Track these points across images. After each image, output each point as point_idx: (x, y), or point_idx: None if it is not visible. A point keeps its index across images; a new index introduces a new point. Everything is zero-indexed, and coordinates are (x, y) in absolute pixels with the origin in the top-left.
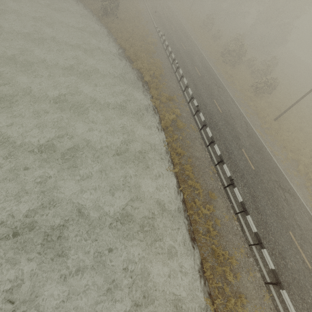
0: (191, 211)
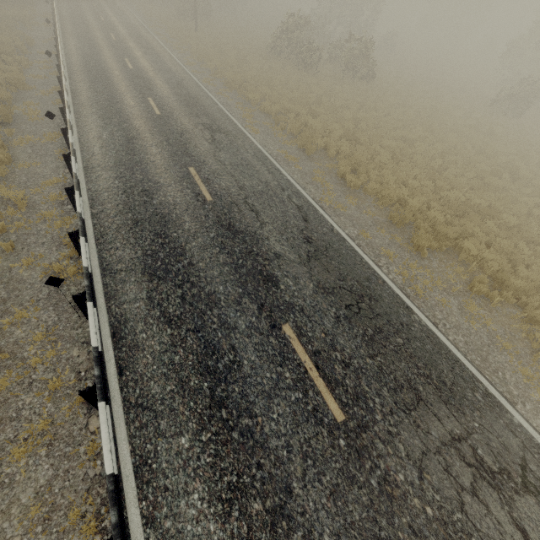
0: None
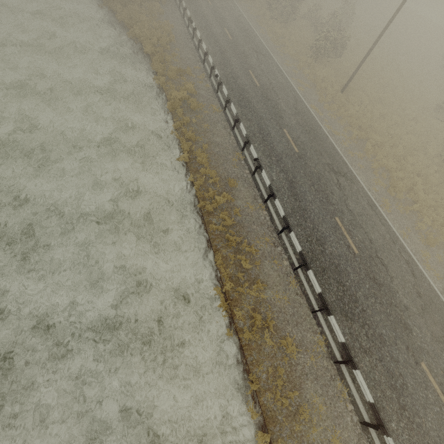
0: (204, 203)
